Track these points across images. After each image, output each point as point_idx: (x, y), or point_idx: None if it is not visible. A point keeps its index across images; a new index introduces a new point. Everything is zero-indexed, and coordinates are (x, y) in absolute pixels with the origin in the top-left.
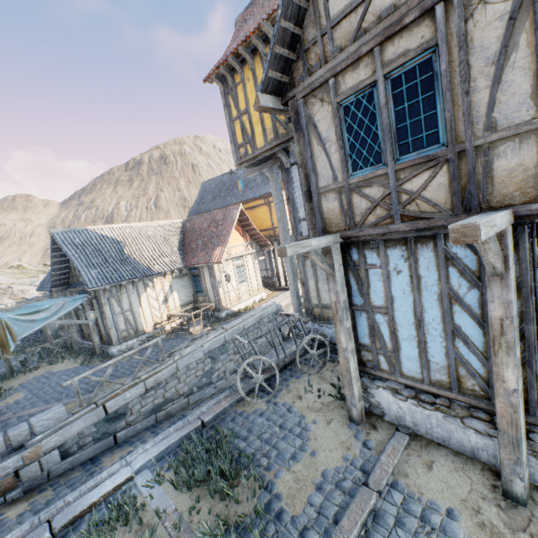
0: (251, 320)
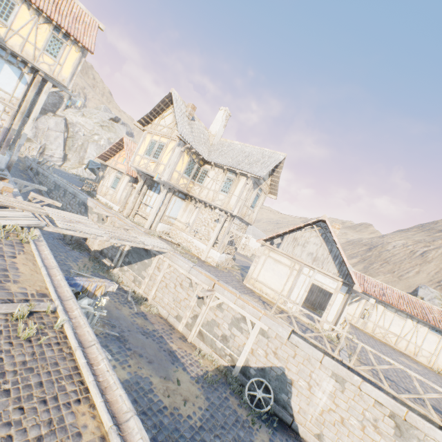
0: (72, 190)
